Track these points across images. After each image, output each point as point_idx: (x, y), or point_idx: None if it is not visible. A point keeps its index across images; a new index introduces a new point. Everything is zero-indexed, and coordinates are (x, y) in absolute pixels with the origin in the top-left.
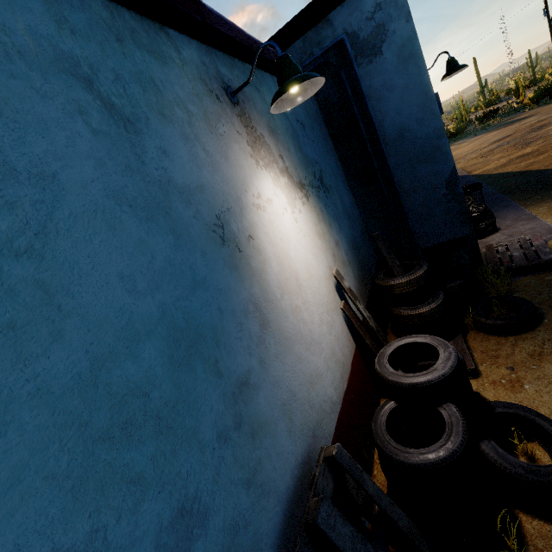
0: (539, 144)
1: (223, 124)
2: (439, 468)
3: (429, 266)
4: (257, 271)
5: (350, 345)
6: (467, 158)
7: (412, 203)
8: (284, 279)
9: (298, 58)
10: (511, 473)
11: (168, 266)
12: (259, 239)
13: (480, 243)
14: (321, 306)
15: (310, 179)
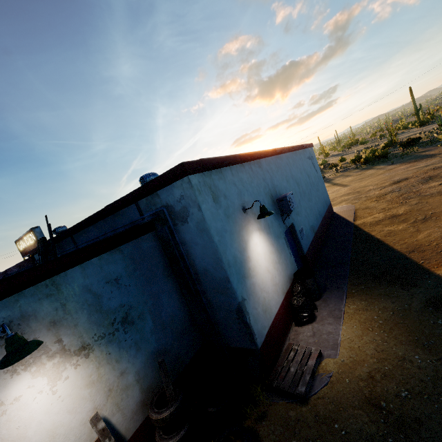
0: (411, 206)
1: None
2: None
3: (179, 405)
4: None
5: None
6: (367, 195)
7: (219, 315)
8: None
9: (145, 208)
10: None
11: None
12: None
13: (295, 332)
14: None
15: (103, 331)
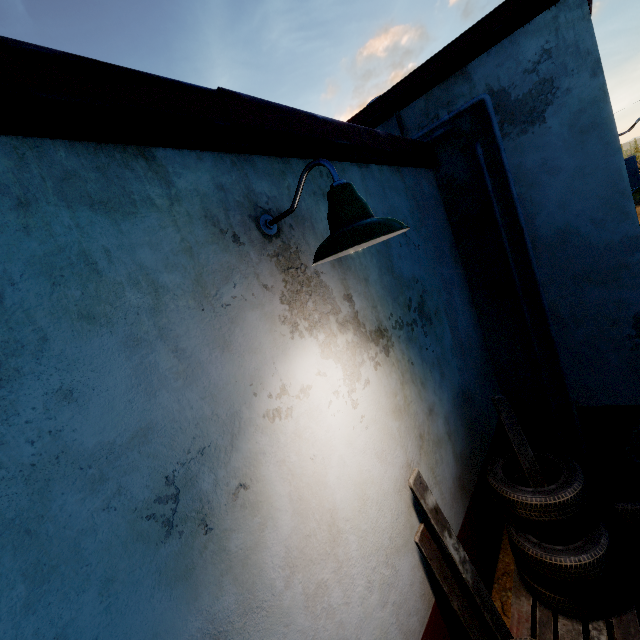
0: None
1: (236, 283)
2: None
3: (585, 482)
4: (240, 554)
5: (423, 604)
6: None
7: (570, 337)
8: (301, 539)
9: (417, 121)
10: None
11: None
12: (261, 481)
13: None
14: (374, 555)
15: (400, 315)
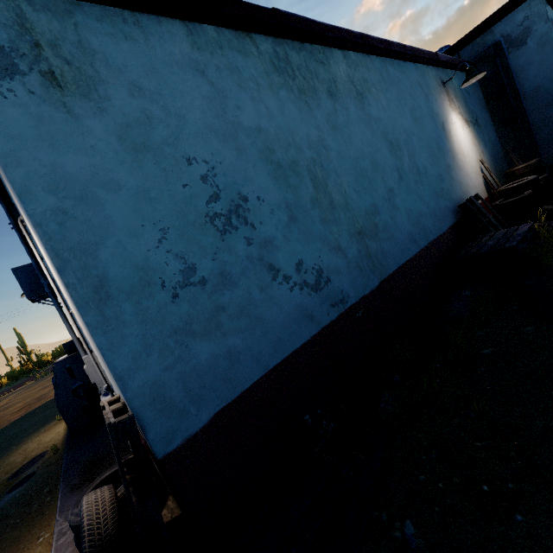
0: None
1: (442, 95)
2: (517, 200)
3: (540, 160)
4: (451, 142)
5: (485, 193)
6: None
7: (542, 134)
8: (459, 150)
9: (467, 55)
10: (552, 209)
11: (435, 130)
12: (452, 134)
13: None
14: (472, 168)
15: (471, 119)
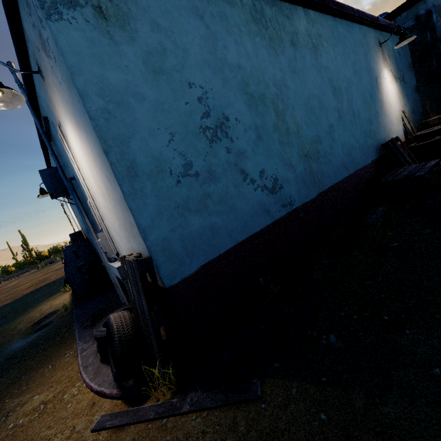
0: None
1: (378, 53)
2: (428, 143)
3: None
4: (381, 94)
5: (403, 138)
6: None
7: None
8: (386, 100)
9: (402, 21)
10: None
11: (369, 82)
12: (382, 86)
13: None
14: (395, 117)
15: (399, 76)
